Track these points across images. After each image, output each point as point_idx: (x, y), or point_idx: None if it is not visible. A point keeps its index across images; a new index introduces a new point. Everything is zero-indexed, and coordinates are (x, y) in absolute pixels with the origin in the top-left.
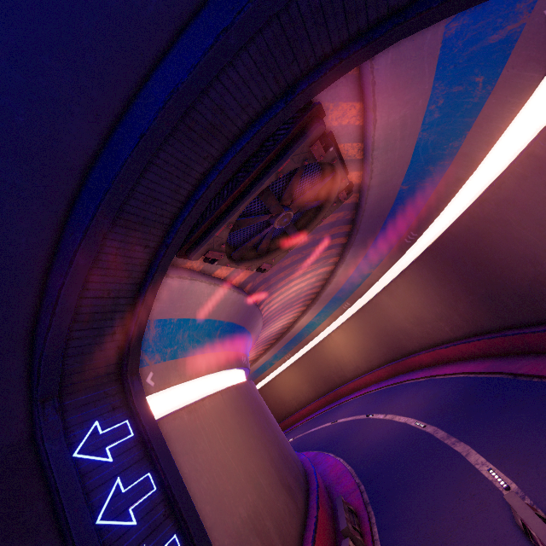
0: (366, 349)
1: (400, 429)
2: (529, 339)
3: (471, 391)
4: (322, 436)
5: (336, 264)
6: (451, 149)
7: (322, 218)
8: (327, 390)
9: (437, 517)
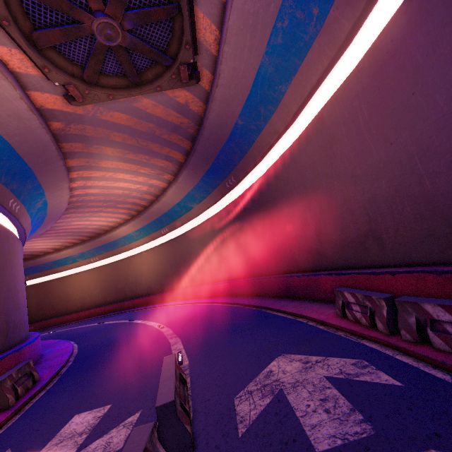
0: (163, 273)
1: (144, 329)
2: (265, 284)
3: (212, 311)
4: (81, 331)
5: (170, 184)
6: (279, 94)
7: (158, 86)
8: (115, 300)
9: (107, 383)
